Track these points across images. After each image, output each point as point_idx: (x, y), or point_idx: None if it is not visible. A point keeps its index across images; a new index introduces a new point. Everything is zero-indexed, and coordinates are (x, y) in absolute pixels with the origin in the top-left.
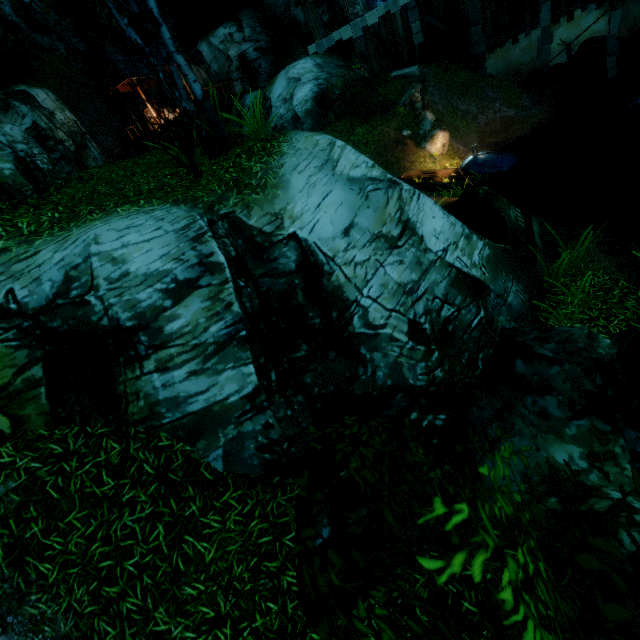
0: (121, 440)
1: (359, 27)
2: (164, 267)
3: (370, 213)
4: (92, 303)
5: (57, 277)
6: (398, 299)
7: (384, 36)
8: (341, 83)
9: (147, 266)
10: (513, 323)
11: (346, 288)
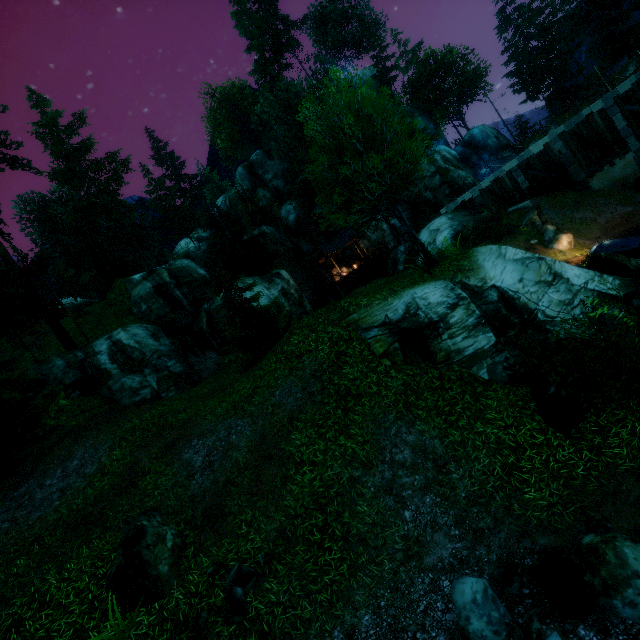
0: (436, 369)
1: (476, 191)
2: (443, 300)
3: (531, 272)
4: (420, 314)
5: (403, 308)
6: (561, 307)
7: (496, 190)
8: (471, 224)
9: (436, 300)
10: None
11: (528, 304)
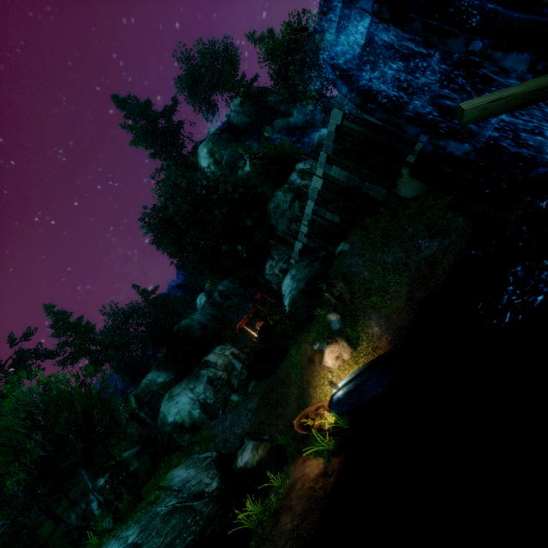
0: None
1: (303, 237)
2: None
3: None
4: None
5: None
6: None
7: (318, 231)
8: (290, 301)
9: None
10: None
11: None
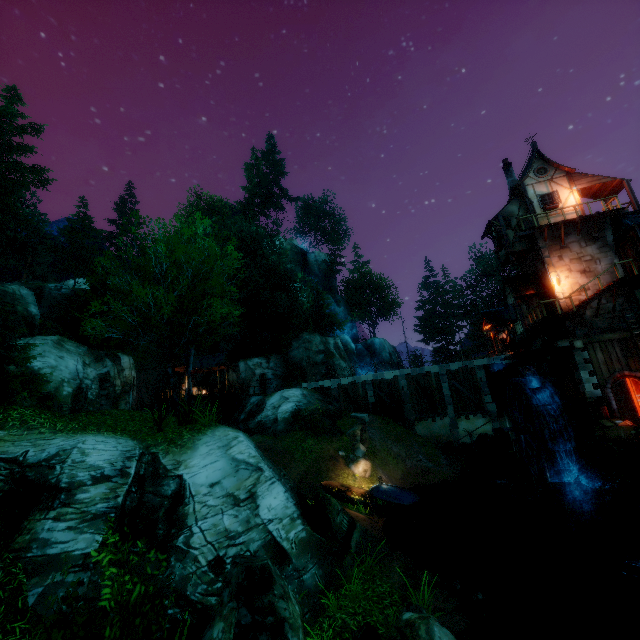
0: None
1: (336, 383)
2: (103, 465)
3: (234, 480)
4: (57, 469)
5: (53, 452)
6: (219, 537)
7: (350, 392)
8: (311, 409)
9: (96, 461)
10: (298, 596)
11: (190, 516)
